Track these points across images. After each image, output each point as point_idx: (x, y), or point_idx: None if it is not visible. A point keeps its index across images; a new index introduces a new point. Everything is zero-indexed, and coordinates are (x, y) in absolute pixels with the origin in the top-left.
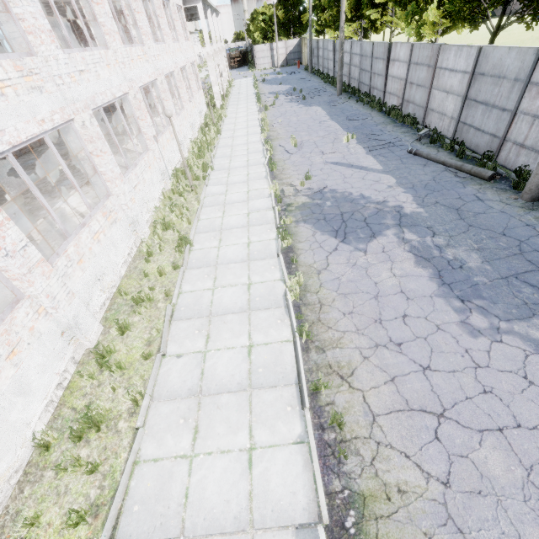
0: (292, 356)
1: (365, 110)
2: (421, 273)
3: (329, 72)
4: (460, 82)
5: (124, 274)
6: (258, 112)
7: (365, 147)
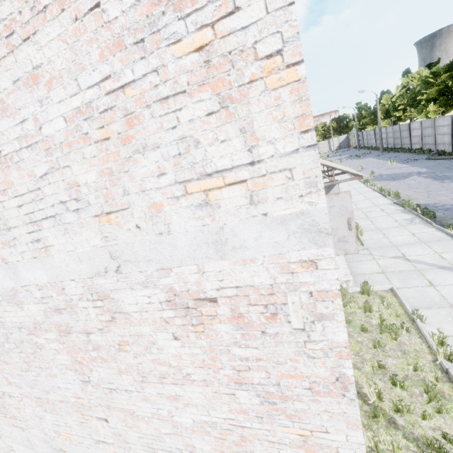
0: (379, 195)
1: (399, 154)
2: (427, 179)
3: (372, 145)
4: (447, 129)
5: None
6: None
7: (401, 163)
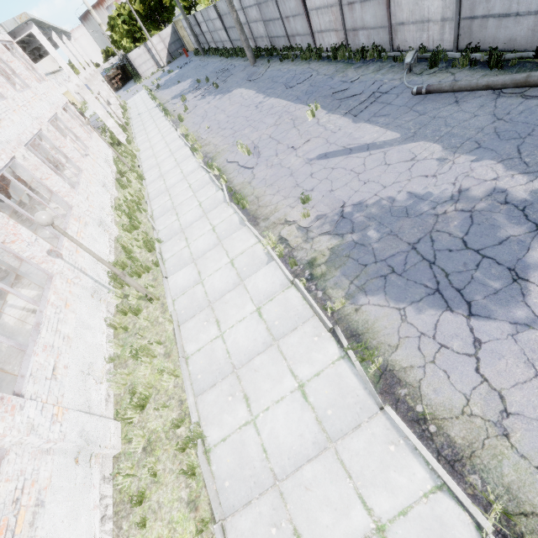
0: None
1: (299, 67)
2: None
3: (225, 45)
4: None
5: None
6: (174, 127)
7: (345, 114)
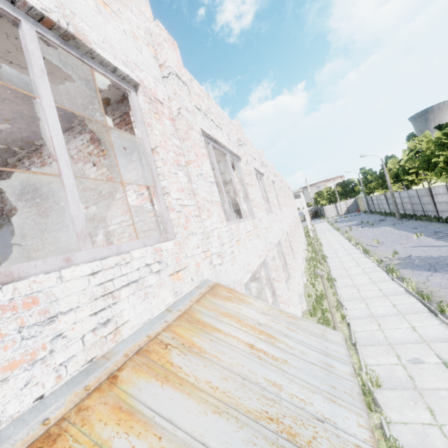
0: (421, 306)
1: (424, 223)
2: None
3: (385, 210)
4: None
5: (303, 292)
6: (342, 234)
7: (433, 238)
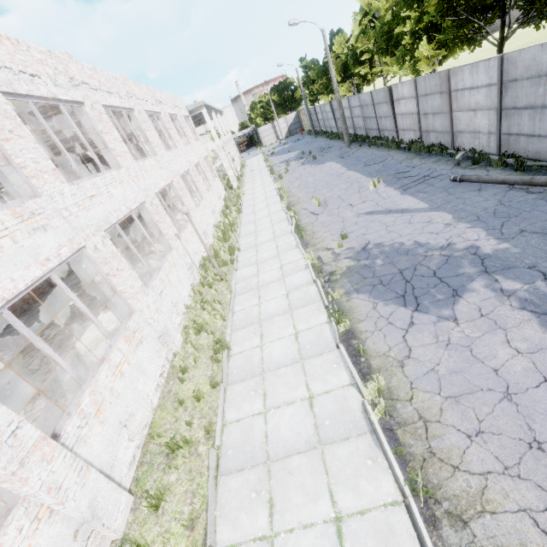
0: (413, 539)
1: (381, 152)
2: None
3: (332, 130)
4: (486, 96)
5: (157, 404)
6: (274, 182)
7: (398, 188)
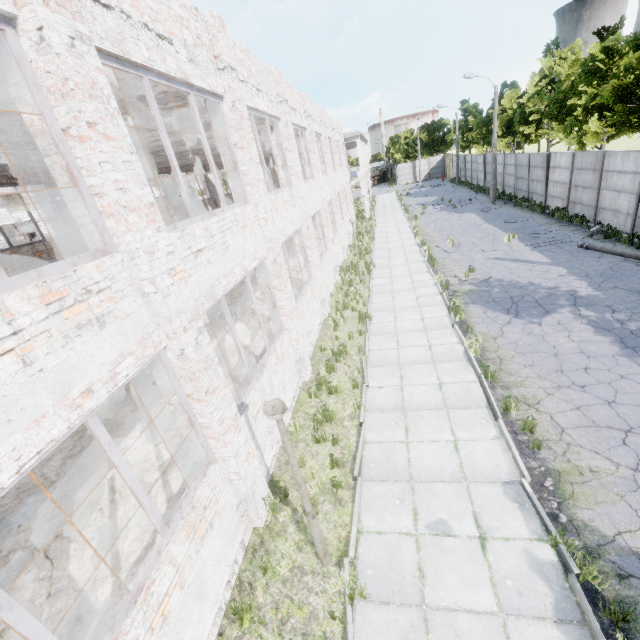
0: (480, 391)
1: (524, 214)
2: (601, 339)
3: (479, 182)
4: (631, 181)
5: (317, 338)
6: (409, 221)
7: (529, 245)
